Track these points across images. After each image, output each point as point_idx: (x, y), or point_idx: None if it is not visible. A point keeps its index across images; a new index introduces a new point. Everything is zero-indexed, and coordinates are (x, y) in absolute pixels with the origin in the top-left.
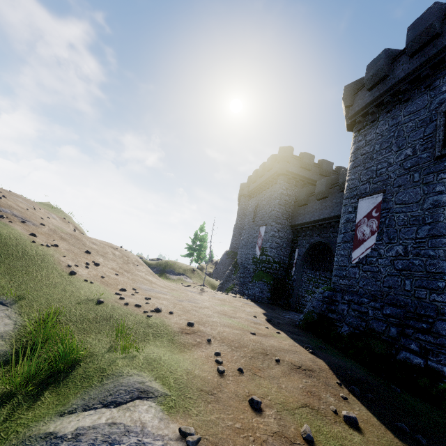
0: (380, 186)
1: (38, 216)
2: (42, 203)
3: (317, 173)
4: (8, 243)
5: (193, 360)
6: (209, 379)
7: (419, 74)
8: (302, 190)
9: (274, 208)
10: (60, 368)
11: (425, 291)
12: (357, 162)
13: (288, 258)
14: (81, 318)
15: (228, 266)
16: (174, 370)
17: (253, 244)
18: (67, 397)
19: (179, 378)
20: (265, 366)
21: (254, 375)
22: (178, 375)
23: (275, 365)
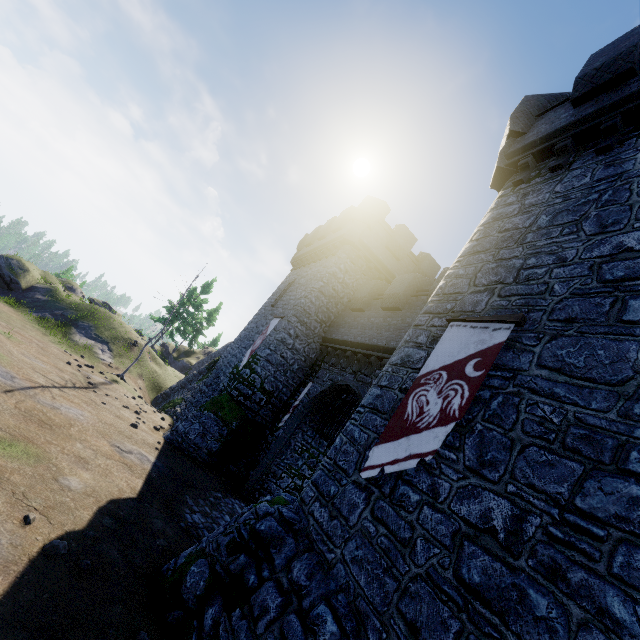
0: (516, 306)
1: None
2: None
3: (408, 272)
4: None
5: None
6: None
7: None
8: (368, 283)
9: (309, 293)
10: None
11: None
12: (484, 242)
13: (291, 393)
14: None
15: None
16: None
17: (249, 343)
18: None
19: None
20: None
21: None
22: None
23: None
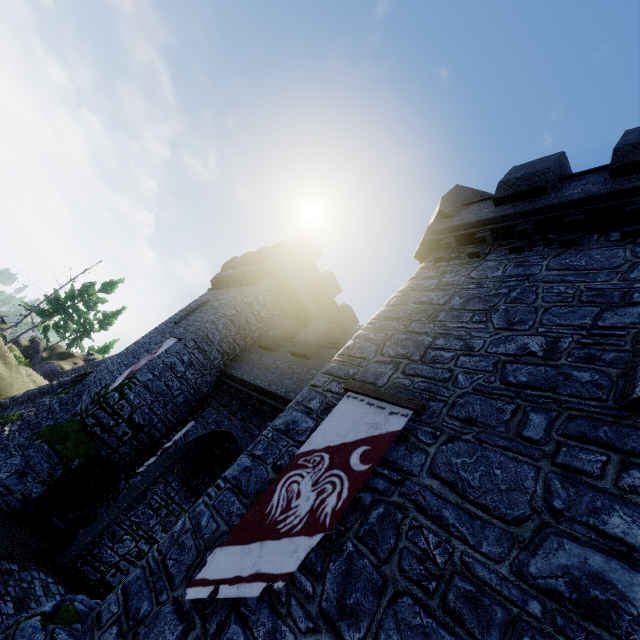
0: (418, 389)
1: None
2: None
3: (328, 319)
4: None
5: None
6: None
7: (622, 207)
8: (283, 322)
9: (217, 318)
10: None
11: None
12: (399, 310)
13: (167, 430)
14: None
15: None
16: None
17: (133, 361)
18: None
19: None
20: None
21: None
22: None
23: None
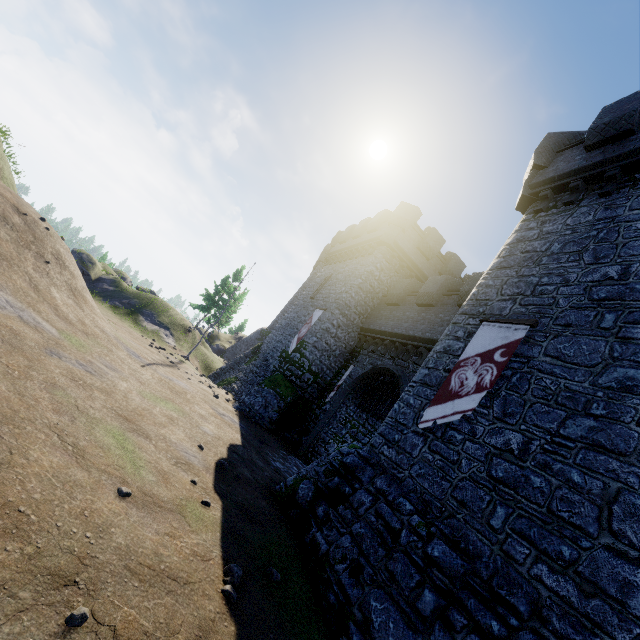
0: (532, 313)
1: None
2: None
3: (436, 270)
4: None
5: None
6: None
7: None
8: (402, 281)
9: (349, 288)
10: None
11: (528, 549)
12: (509, 260)
13: (334, 375)
14: None
15: None
16: None
17: (293, 331)
18: None
19: None
20: None
21: None
22: None
23: None
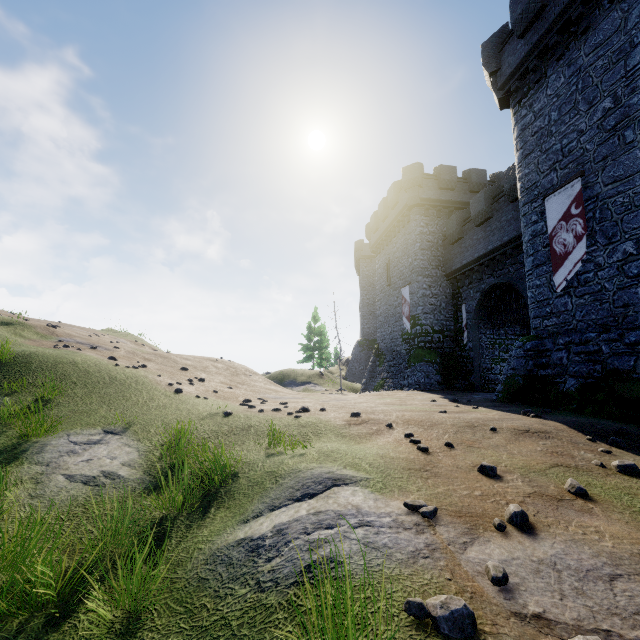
0: (574, 169)
1: (106, 341)
2: (102, 330)
3: (465, 192)
4: (88, 371)
5: (380, 447)
6: (413, 458)
7: None
8: (450, 220)
9: (415, 256)
10: (214, 485)
11: None
12: (527, 147)
13: (453, 322)
14: (213, 433)
15: (365, 362)
16: (363, 457)
17: (397, 317)
18: (242, 507)
19: (374, 463)
20: (479, 438)
21: (470, 447)
22: (371, 461)
23: (492, 434)
